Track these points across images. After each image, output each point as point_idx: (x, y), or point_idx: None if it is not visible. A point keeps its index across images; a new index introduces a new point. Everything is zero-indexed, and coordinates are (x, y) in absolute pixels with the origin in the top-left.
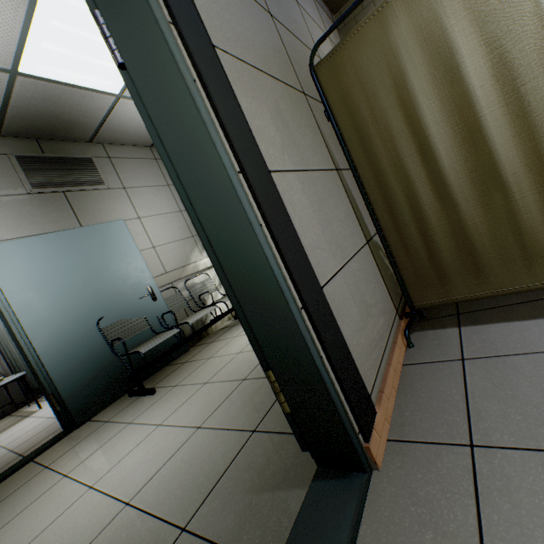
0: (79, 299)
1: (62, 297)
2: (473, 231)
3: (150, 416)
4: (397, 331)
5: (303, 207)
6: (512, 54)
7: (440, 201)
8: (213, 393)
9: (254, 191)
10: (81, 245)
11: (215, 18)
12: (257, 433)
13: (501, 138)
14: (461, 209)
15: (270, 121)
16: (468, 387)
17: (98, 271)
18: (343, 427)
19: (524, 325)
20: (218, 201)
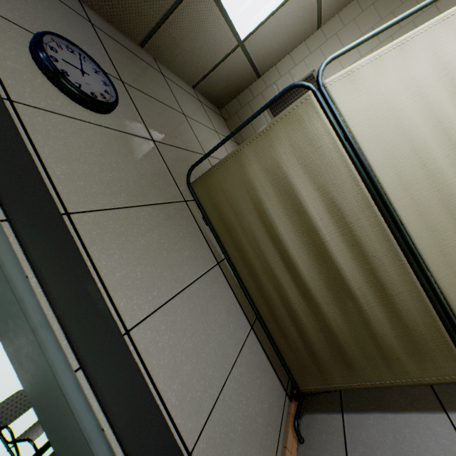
0: None
1: None
2: (337, 330)
3: None
4: (287, 424)
5: (173, 346)
6: (338, 200)
7: (306, 301)
8: None
9: (95, 389)
10: None
11: (78, 179)
12: None
13: (343, 259)
14: (324, 311)
15: (138, 260)
16: None
17: None
18: None
19: (396, 422)
20: (52, 404)
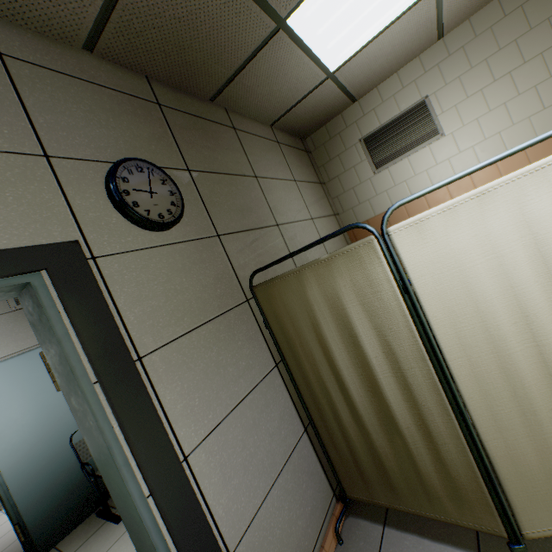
0: (53, 416)
1: (36, 416)
2: (384, 457)
3: None
4: (329, 525)
5: (223, 464)
6: (393, 345)
7: (357, 424)
8: None
9: (161, 511)
10: None
11: (148, 318)
12: None
13: (394, 398)
14: (373, 437)
15: (197, 386)
16: None
17: None
18: None
19: (430, 550)
20: (132, 516)
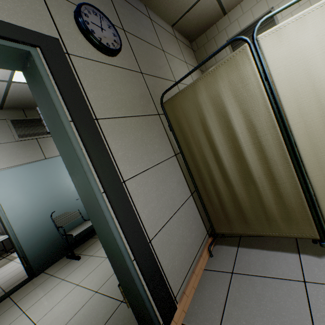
0: (41, 201)
1: (31, 200)
2: (242, 201)
3: (74, 276)
4: (204, 247)
5: (145, 193)
6: (254, 121)
7: (225, 182)
8: (109, 267)
9: (110, 202)
10: (44, 170)
11: (101, 99)
12: (123, 303)
13: (252, 159)
14: (235, 189)
15: (130, 147)
16: (229, 294)
17: (53, 185)
18: (153, 323)
19: (267, 254)
20: (93, 205)
